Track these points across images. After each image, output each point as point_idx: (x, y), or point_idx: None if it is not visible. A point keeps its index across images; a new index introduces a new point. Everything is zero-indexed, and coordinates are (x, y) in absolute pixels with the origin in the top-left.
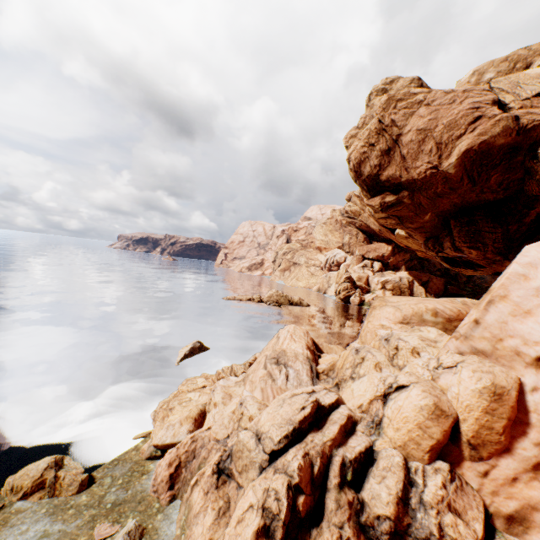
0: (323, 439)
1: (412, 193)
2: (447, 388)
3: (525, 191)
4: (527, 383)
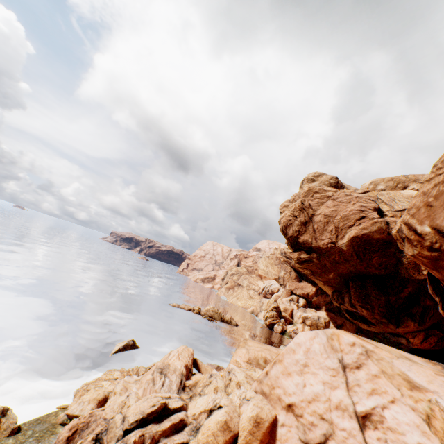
0: (157, 428)
1: (319, 256)
2: (242, 413)
3: (399, 273)
4: (280, 420)
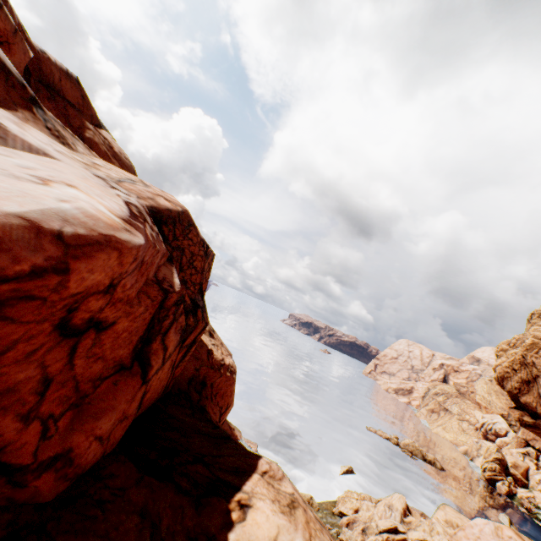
0: (394, 537)
1: None
2: None
3: None
4: None
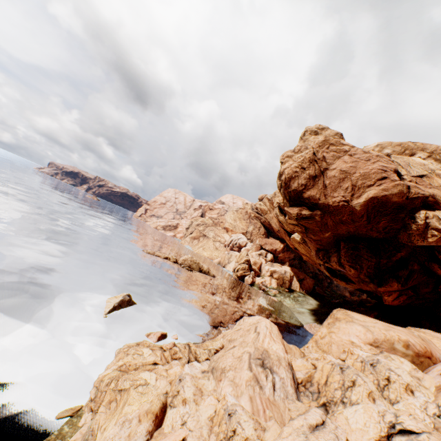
0: None
1: (323, 214)
2: None
3: (397, 238)
4: None
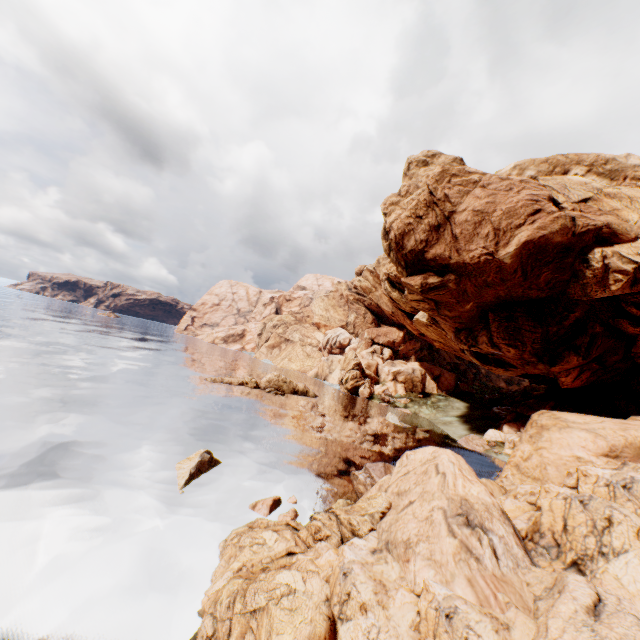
0: None
1: (459, 278)
2: None
3: (567, 294)
4: None
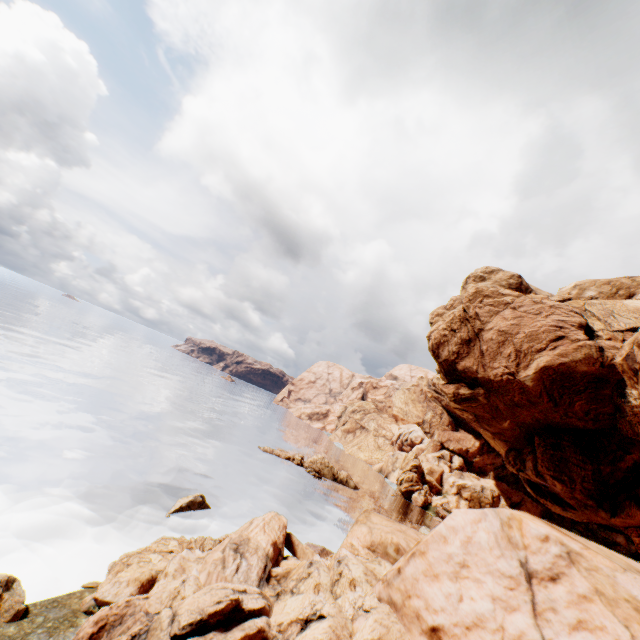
0: (222, 639)
1: (488, 393)
2: (356, 632)
3: (618, 429)
4: None
